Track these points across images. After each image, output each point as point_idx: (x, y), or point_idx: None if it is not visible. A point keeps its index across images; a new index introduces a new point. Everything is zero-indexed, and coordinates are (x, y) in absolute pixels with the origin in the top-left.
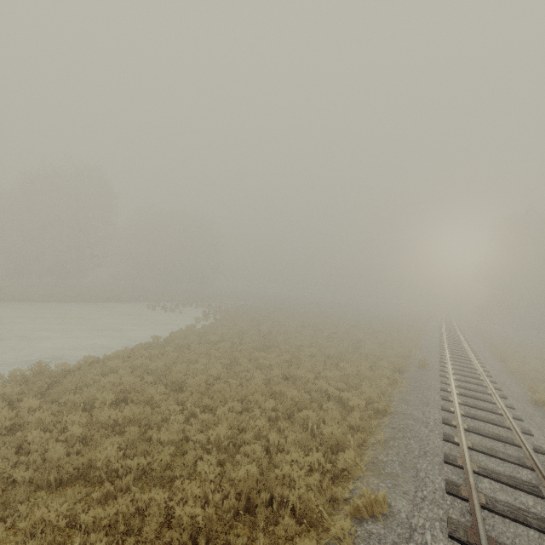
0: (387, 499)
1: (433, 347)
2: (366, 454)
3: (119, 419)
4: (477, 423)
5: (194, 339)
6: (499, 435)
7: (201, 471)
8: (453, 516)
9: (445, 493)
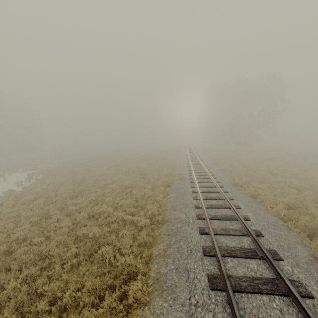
0: None
1: (184, 164)
2: (152, 269)
3: None
4: (214, 211)
5: (7, 204)
6: (227, 216)
7: None
8: (219, 316)
9: (210, 290)
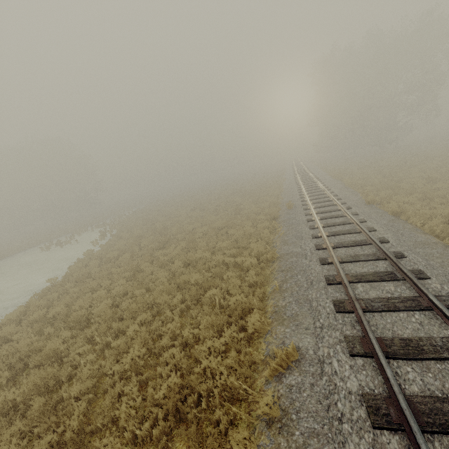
0: (295, 343)
1: (292, 188)
2: (268, 304)
3: (16, 399)
4: (339, 238)
5: (93, 264)
6: (356, 241)
7: (121, 411)
8: (347, 333)
9: (336, 314)
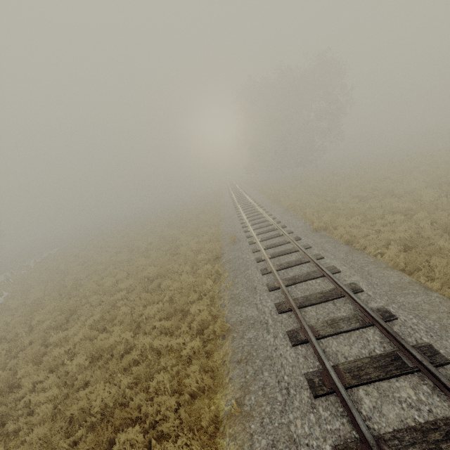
0: None
1: (232, 214)
2: None
3: None
4: (301, 288)
5: None
6: (324, 293)
7: None
8: None
9: None
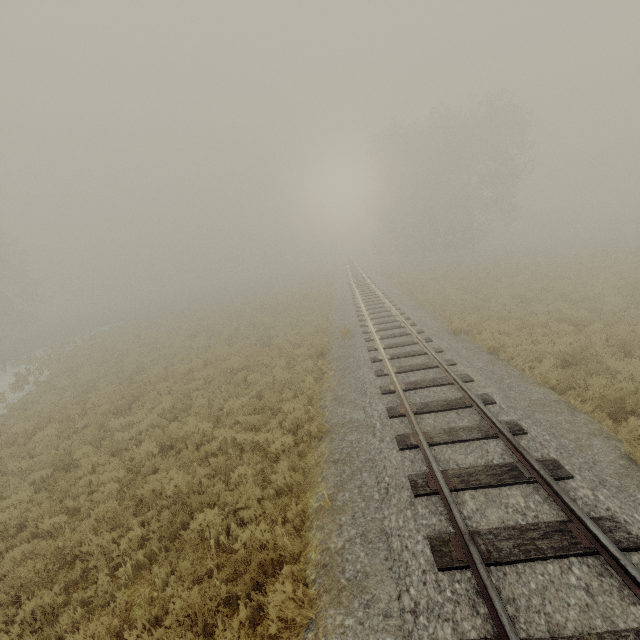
0: None
1: (347, 304)
2: (312, 542)
3: None
4: (422, 394)
5: None
6: (448, 401)
7: None
8: (466, 628)
9: (438, 572)
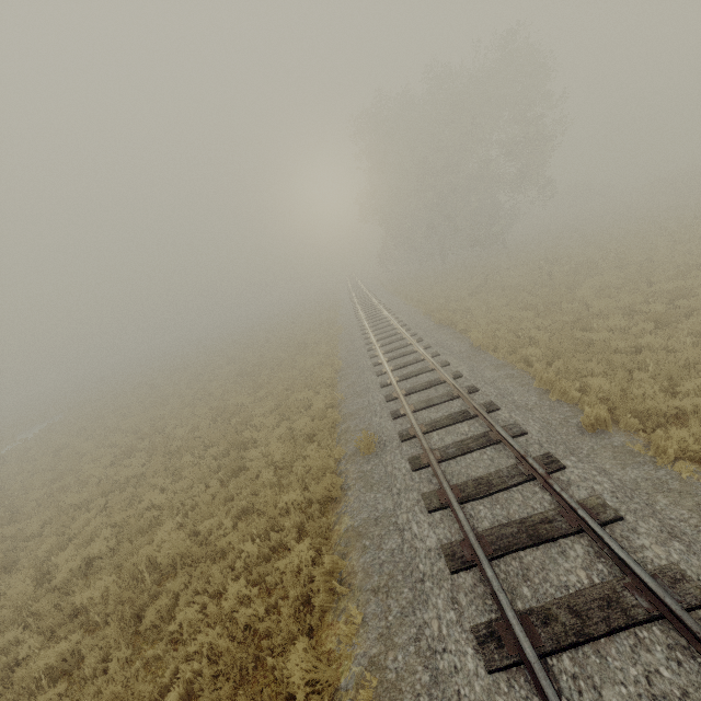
0: None
1: (360, 356)
2: None
3: None
4: None
5: None
6: None
7: None
8: None
9: None
